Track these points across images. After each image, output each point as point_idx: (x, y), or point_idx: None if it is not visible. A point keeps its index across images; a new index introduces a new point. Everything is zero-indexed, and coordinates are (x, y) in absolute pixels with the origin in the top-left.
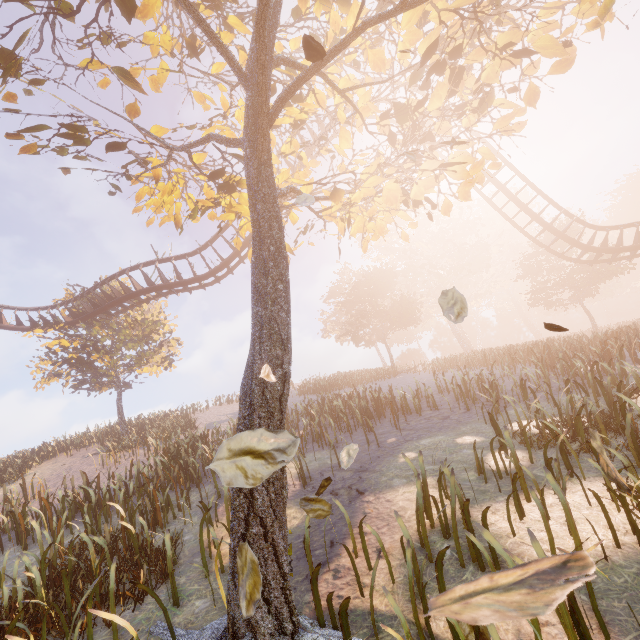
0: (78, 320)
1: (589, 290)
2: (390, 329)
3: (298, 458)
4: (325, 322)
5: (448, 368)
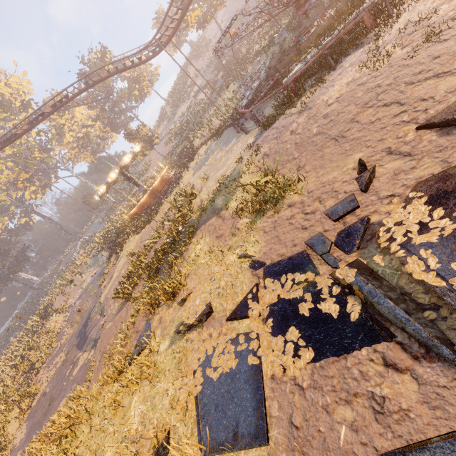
0: None
1: None
2: None
3: None
4: None
5: None
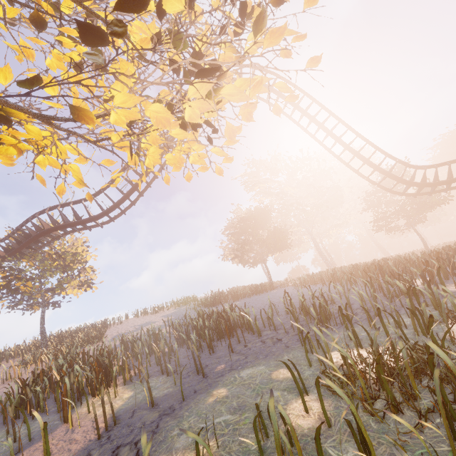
0: (8, 254)
1: (419, 218)
2: (268, 253)
3: (102, 399)
4: (224, 249)
5: (310, 283)
